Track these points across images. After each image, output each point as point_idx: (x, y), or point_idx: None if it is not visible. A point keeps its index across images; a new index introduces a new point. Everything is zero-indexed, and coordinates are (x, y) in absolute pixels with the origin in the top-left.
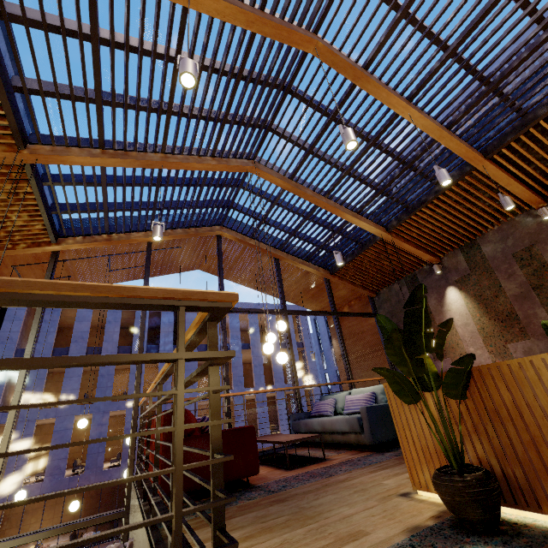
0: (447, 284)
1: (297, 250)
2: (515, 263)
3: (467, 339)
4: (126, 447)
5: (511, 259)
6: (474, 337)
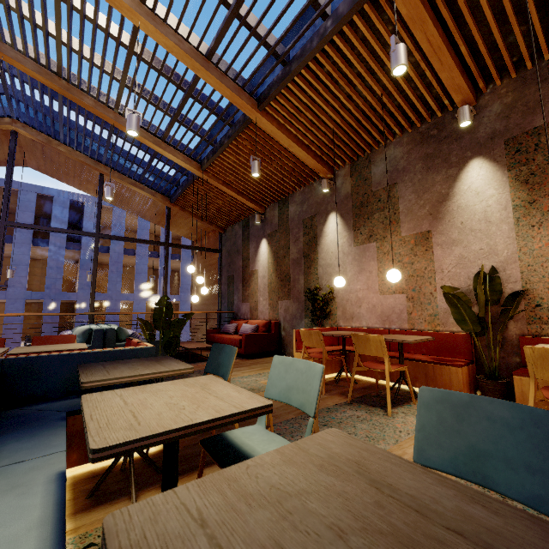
0: (263, 236)
1: (123, 168)
2: (302, 229)
3: (261, 290)
4: (6, 333)
5: (301, 225)
6: (265, 289)
